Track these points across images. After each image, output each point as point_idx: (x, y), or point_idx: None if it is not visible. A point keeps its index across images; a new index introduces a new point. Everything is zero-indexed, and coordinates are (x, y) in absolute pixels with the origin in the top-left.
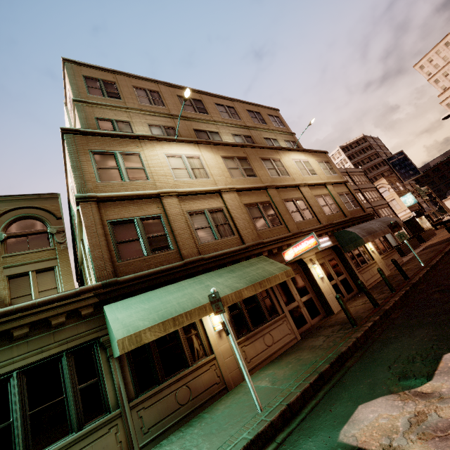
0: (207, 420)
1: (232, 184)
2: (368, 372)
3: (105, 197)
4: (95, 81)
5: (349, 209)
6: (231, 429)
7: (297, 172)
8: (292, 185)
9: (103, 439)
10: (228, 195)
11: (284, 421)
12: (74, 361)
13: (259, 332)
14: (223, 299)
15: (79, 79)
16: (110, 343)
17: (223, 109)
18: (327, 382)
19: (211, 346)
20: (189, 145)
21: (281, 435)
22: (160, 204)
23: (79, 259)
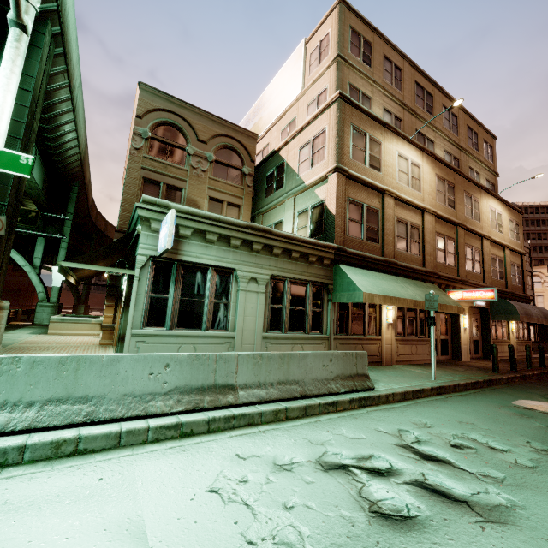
0: (380, 371)
1: (434, 207)
2: (521, 392)
3: (353, 176)
4: (358, 36)
5: (513, 282)
6: (413, 379)
7: (487, 222)
8: (479, 234)
9: (318, 346)
10: (428, 216)
11: (454, 390)
12: (312, 291)
13: (410, 341)
14: (418, 302)
15: (347, 29)
16: (332, 291)
17: (448, 115)
18: (479, 388)
19: (380, 331)
20: (416, 150)
21: (455, 394)
22: (381, 200)
23: (264, 209)
